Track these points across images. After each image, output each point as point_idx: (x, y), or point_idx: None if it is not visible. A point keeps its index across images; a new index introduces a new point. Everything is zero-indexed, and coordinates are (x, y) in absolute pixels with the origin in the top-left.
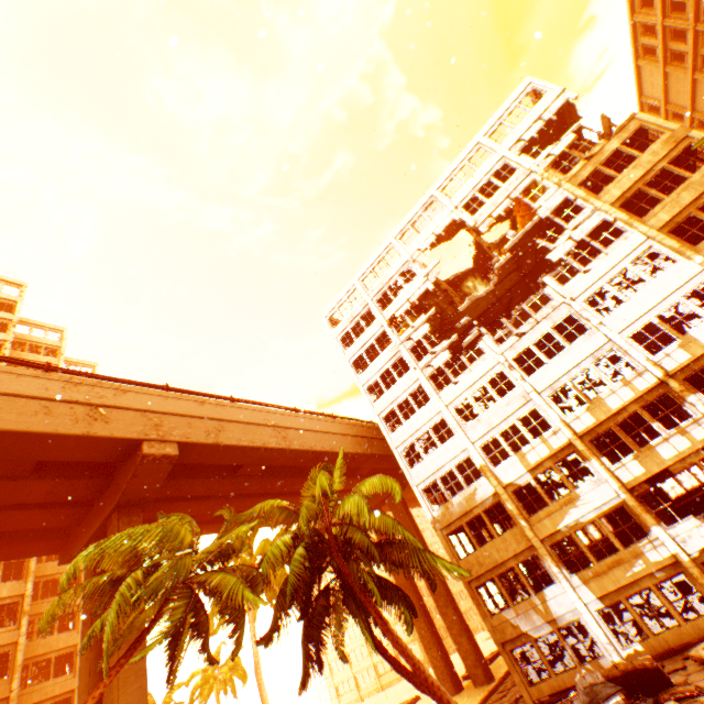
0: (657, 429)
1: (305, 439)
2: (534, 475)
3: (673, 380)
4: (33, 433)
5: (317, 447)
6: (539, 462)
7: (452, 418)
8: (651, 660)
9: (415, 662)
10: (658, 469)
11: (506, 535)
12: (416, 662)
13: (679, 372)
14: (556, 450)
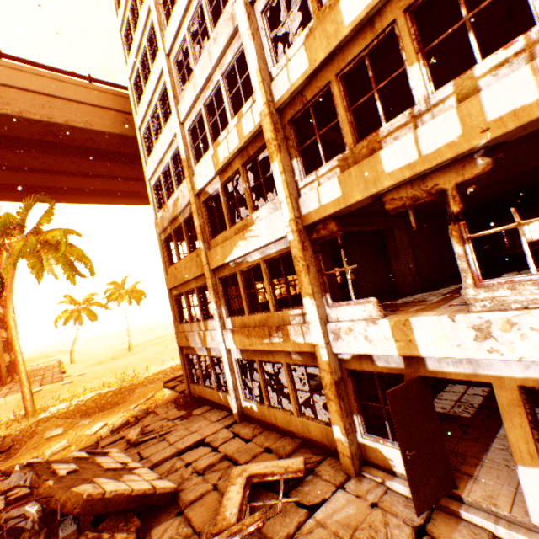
0: (413, 87)
1: (6, 100)
2: (222, 183)
3: None
4: None
5: (34, 115)
6: (227, 161)
7: (168, 79)
8: (79, 504)
9: None
10: (362, 195)
11: (194, 255)
12: None
13: None
14: (245, 139)
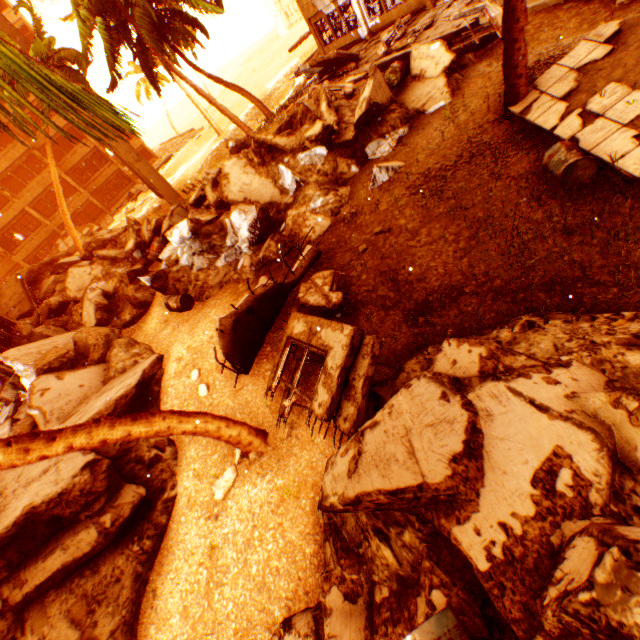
0: None
1: None
2: None
3: None
4: None
5: None
6: None
7: None
8: (335, 56)
9: (192, 87)
10: None
11: None
12: (193, 87)
13: None
14: None
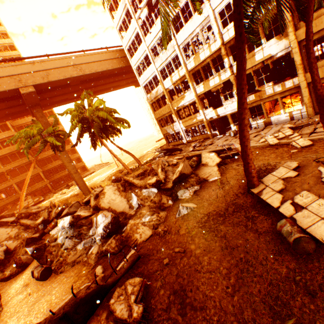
0: (213, 73)
1: (91, 68)
2: (174, 86)
3: (223, 48)
4: None
5: (99, 70)
6: (176, 81)
7: (149, 55)
8: (171, 147)
9: (109, 150)
10: (207, 90)
11: (166, 106)
12: (109, 150)
13: (228, 43)
14: (181, 77)
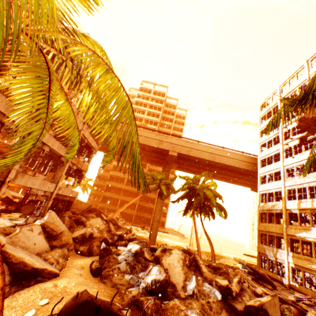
0: None
1: (221, 159)
2: (299, 212)
3: None
4: (149, 145)
5: (226, 163)
6: (304, 208)
7: (282, 172)
8: (262, 272)
9: (194, 223)
10: None
11: (277, 225)
12: (194, 223)
13: None
14: (313, 208)
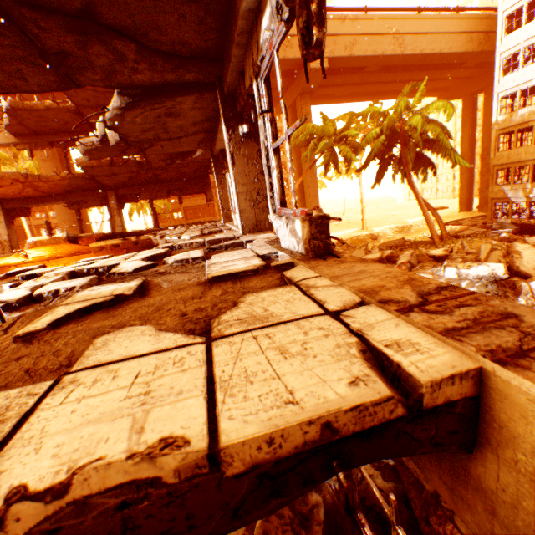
0: None
1: (417, 44)
2: None
3: None
4: None
5: (426, 51)
6: None
7: None
8: None
9: (415, 193)
10: None
11: None
12: (416, 193)
13: None
14: None
